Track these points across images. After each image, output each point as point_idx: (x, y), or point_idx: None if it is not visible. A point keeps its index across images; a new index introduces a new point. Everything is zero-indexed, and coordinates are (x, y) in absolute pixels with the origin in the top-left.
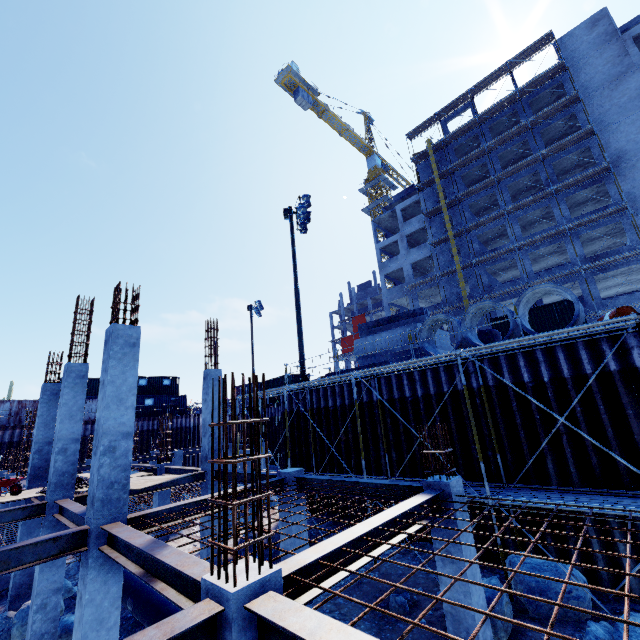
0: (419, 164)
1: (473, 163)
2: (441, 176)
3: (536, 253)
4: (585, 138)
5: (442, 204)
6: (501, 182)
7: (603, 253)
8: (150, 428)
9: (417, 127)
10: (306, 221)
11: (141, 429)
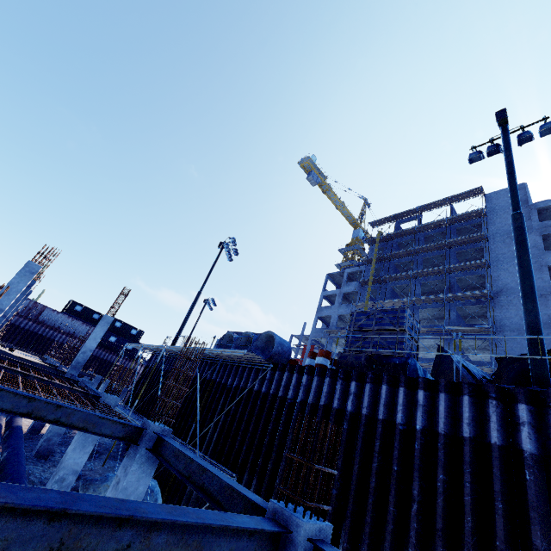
0: (371, 245)
1: (405, 258)
2: (380, 259)
3: (428, 342)
4: (483, 267)
5: (370, 279)
6: (417, 278)
7: (468, 360)
8: (101, 356)
9: (378, 220)
10: (236, 254)
11: (95, 354)
